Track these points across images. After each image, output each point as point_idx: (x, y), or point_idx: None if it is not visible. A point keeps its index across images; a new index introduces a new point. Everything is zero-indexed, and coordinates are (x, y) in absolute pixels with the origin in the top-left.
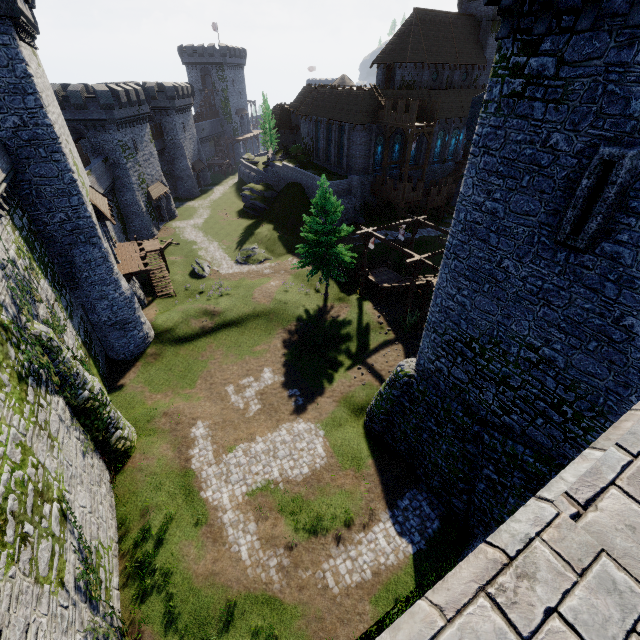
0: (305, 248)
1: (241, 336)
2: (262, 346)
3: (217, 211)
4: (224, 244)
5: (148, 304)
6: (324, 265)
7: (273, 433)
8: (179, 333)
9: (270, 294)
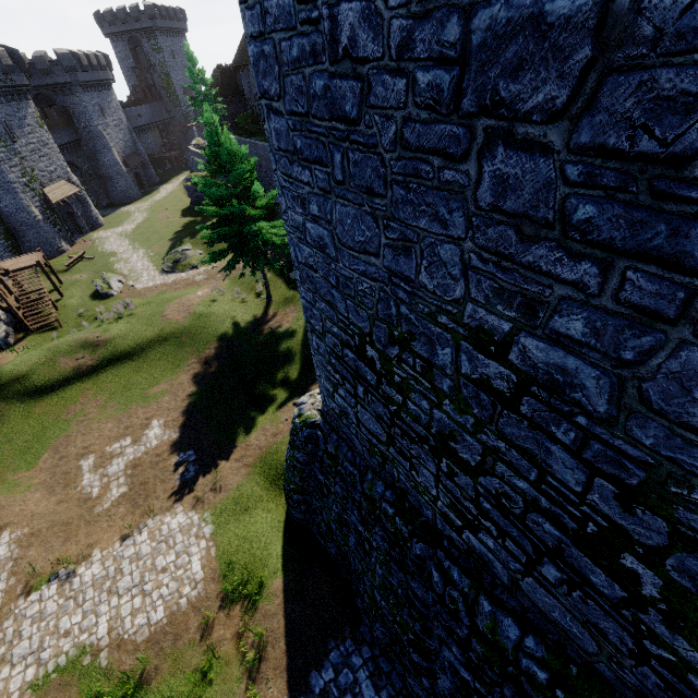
0: (206, 229)
1: (136, 374)
2: (161, 385)
3: (156, 213)
4: (152, 251)
5: (14, 343)
6: (248, 253)
7: (125, 540)
8: (37, 381)
9: (189, 307)
